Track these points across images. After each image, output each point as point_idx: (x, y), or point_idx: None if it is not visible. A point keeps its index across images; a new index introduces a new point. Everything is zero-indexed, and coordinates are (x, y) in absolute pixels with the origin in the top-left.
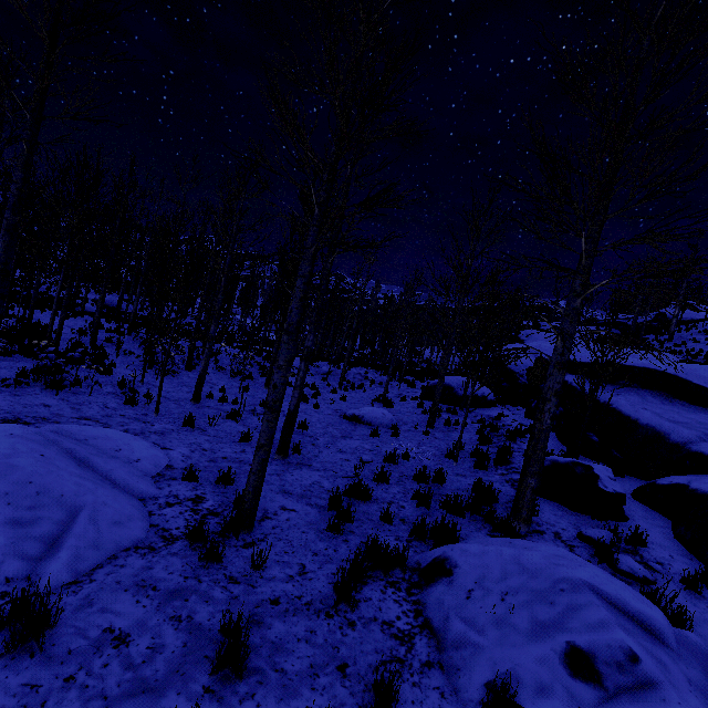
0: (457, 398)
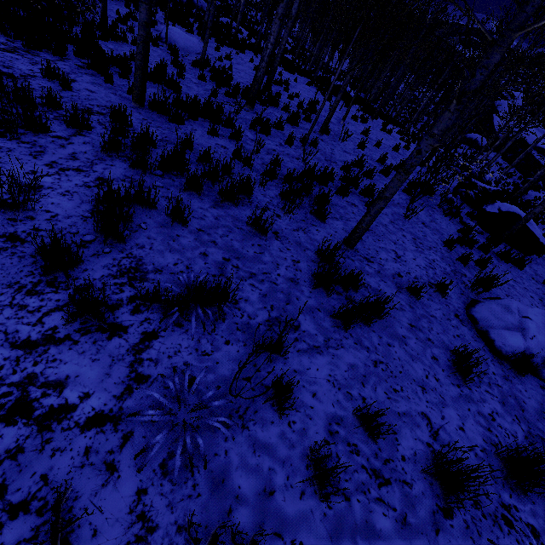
0: (479, 147)
